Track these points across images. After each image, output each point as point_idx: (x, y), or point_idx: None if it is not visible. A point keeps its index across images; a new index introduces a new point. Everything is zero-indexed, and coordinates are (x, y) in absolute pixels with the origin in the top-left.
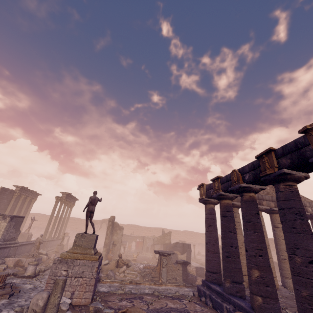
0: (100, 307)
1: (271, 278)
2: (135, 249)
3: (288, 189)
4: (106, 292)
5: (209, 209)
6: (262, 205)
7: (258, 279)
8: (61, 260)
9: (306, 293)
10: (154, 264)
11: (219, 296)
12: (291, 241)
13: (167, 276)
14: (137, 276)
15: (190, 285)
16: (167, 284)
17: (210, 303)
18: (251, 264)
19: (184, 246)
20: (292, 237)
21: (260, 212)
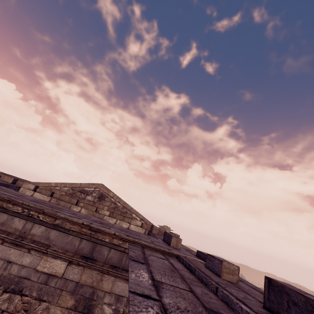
0: None
1: None
2: None
3: None
4: None
5: None
6: None
7: None
8: None
9: None
10: None
11: None
12: None
13: None
14: None
15: None
16: None
17: None
18: None
19: None
20: None
21: None
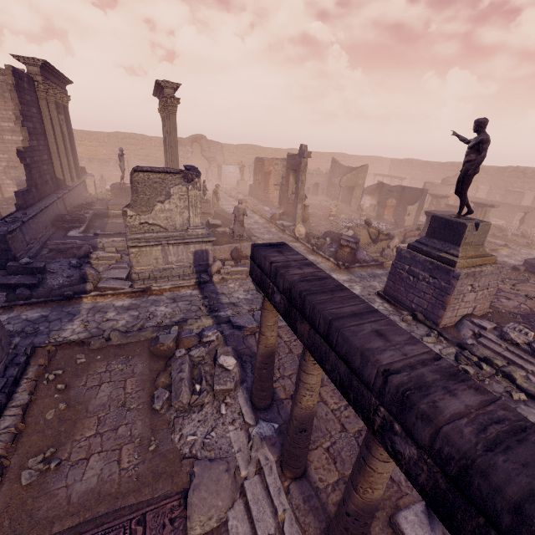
0: None
1: None
2: None
3: None
4: None
5: None
6: None
7: None
8: (467, 274)
9: None
10: (361, 219)
11: None
12: None
13: None
14: None
15: None
16: None
17: None
18: None
19: (406, 191)
20: None
21: None
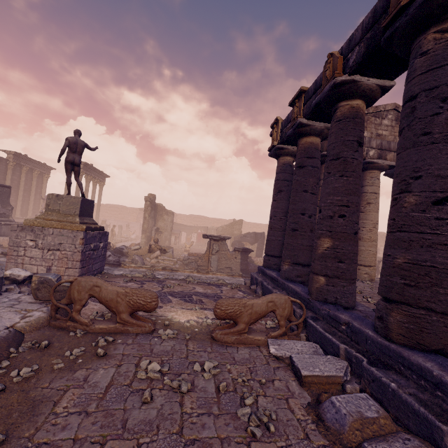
0: (48, 278)
1: (352, 250)
2: (196, 242)
3: (446, 38)
4: (119, 275)
5: (282, 165)
6: (384, 160)
7: (328, 253)
8: (23, 227)
9: (404, 259)
10: None
11: (273, 283)
12: (407, 166)
13: (219, 265)
14: (176, 263)
15: (249, 276)
16: (216, 274)
17: (259, 291)
18: (322, 230)
19: (256, 236)
20: (413, 156)
21: (378, 173)
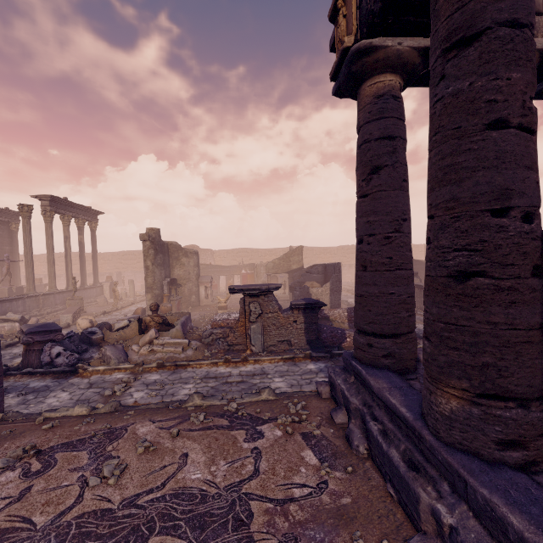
0: None
1: None
2: None
3: None
4: (39, 414)
5: (372, 100)
6: None
7: None
8: None
9: None
10: None
11: (399, 428)
12: None
13: (267, 339)
14: (188, 347)
15: (324, 355)
16: (261, 360)
17: (360, 443)
18: None
19: (326, 269)
20: None
21: None
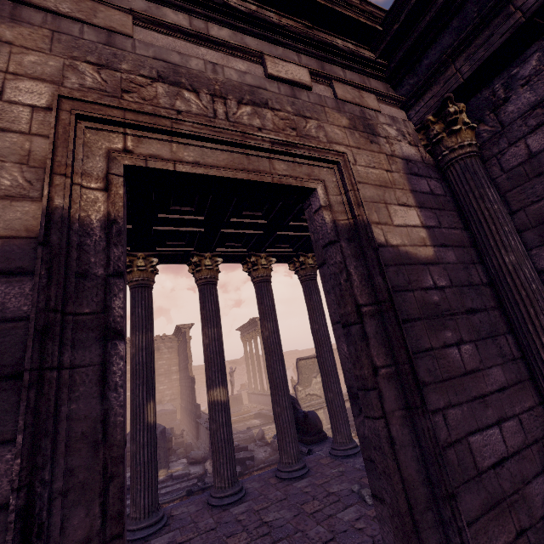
0: None
1: None
2: None
3: None
4: None
5: None
6: None
7: None
8: None
9: None
10: None
11: None
12: None
13: None
14: None
15: None
16: None
17: None
18: None
19: None
20: None
21: None
